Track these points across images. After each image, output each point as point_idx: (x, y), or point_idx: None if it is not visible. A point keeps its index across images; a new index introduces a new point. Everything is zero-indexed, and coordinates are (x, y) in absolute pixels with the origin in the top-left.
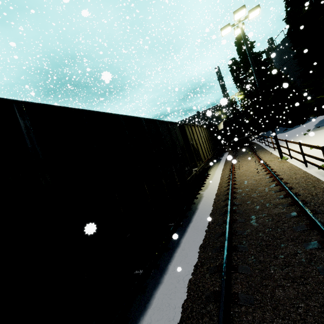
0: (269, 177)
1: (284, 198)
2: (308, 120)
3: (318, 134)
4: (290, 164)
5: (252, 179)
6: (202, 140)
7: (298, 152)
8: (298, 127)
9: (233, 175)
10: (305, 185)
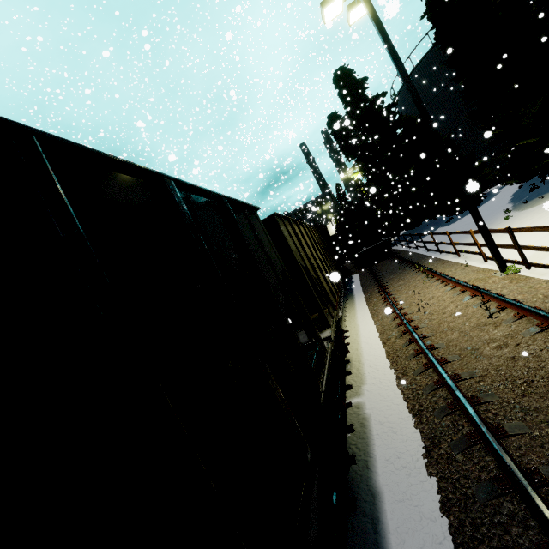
0: (540, 330)
1: None
2: (485, 198)
3: (544, 213)
4: (547, 282)
5: (486, 341)
6: (318, 256)
7: None
8: None
9: (414, 330)
10: None
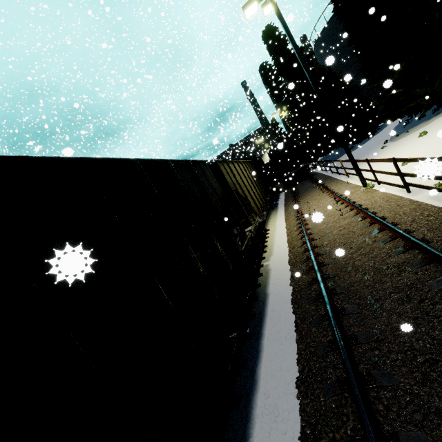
0: (362, 220)
1: (406, 252)
2: (378, 130)
3: (403, 144)
4: (382, 193)
5: (337, 227)
6: (248, 183)
7: (391, 173)
8: (369, 141)
9: (305, 226)
10: (426, 222)
